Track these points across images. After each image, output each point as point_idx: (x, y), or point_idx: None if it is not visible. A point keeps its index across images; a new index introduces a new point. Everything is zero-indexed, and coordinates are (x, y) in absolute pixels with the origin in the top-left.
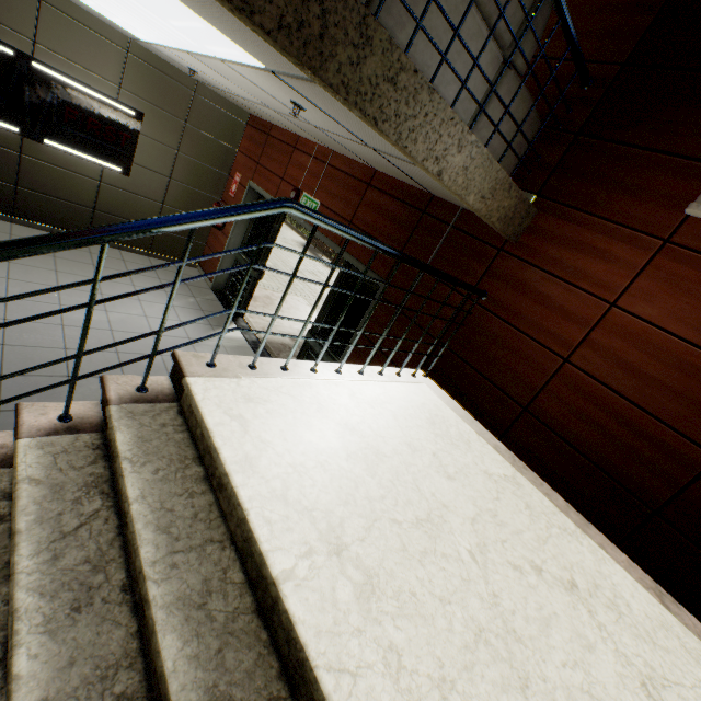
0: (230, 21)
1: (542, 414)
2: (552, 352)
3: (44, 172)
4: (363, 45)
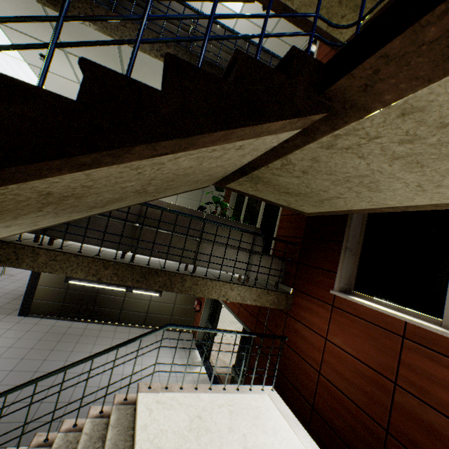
0: None
1: (319, 409)
2: (313, 368)
3: (131, 302)
4: (183, 281)
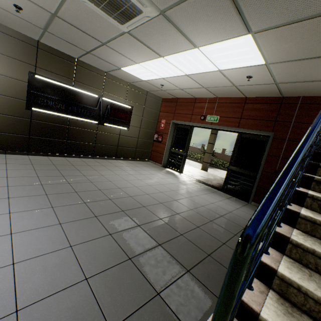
0: (291, 47)
1: None
2: None
3: (103, 136)
4: None
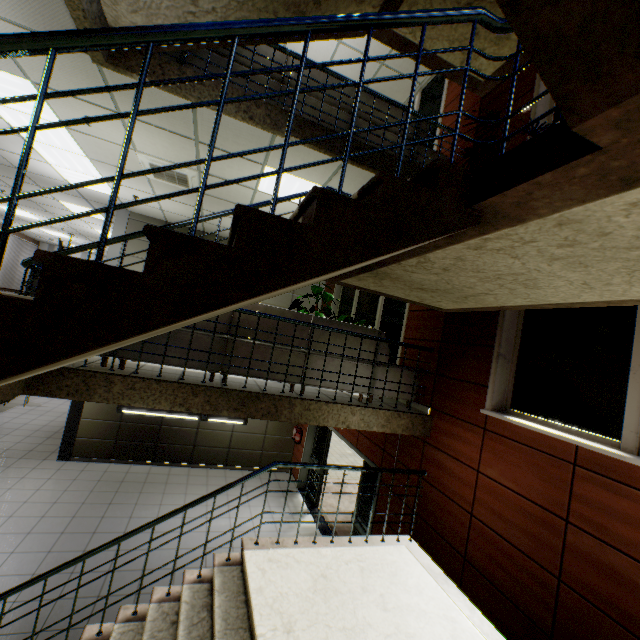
0: None
1: (473, 560)
2: (464, 508)
3: (207, 434)
4: (292, 406)
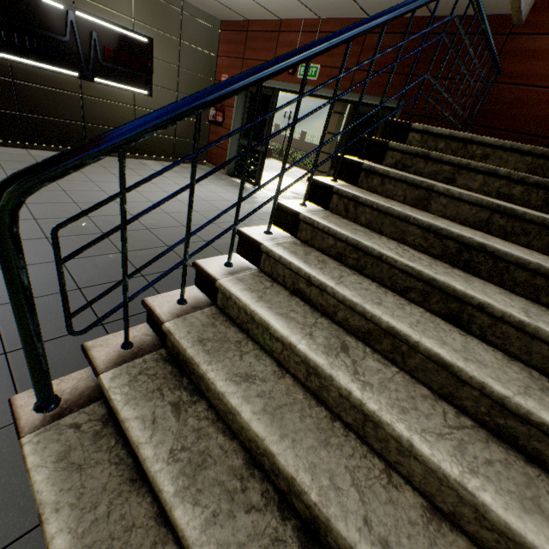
0: None
1: None
2: None
3: (98, 107)
4: None
